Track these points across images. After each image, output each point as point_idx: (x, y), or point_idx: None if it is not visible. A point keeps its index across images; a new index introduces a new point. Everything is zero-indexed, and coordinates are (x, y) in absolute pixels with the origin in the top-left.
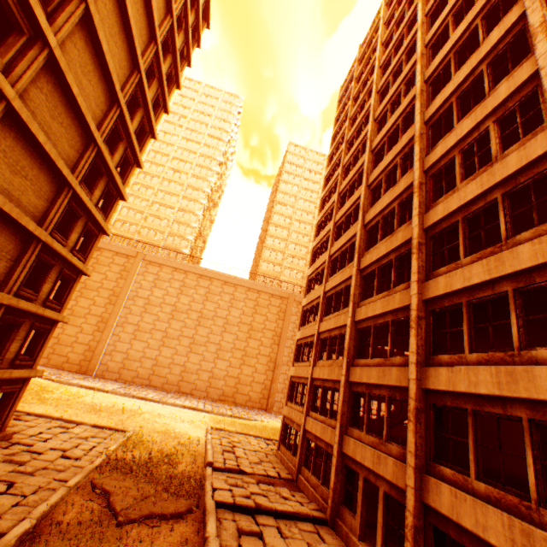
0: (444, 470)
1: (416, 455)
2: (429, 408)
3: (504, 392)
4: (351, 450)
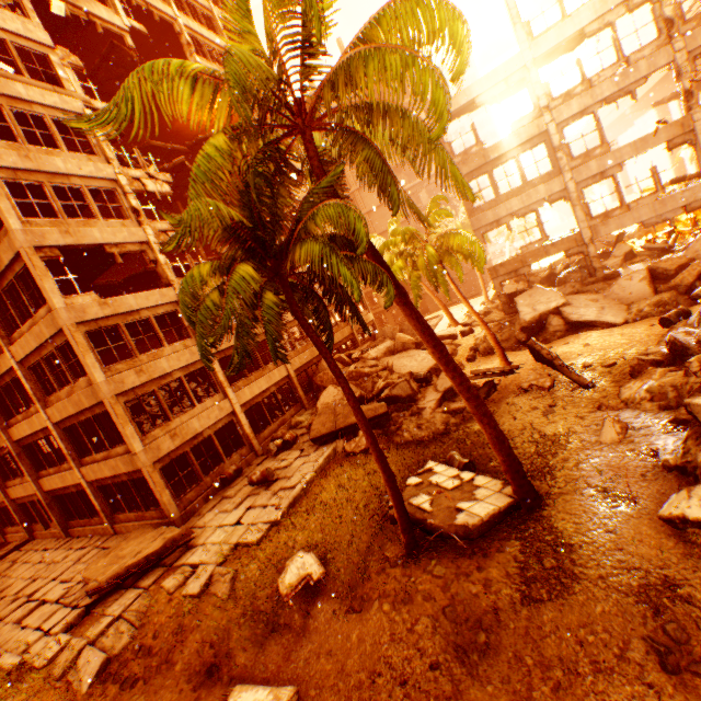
0: (44, 472)
1: (32, 475)
2: (26, 449)
3: (34, 431)
4: (16, 494)
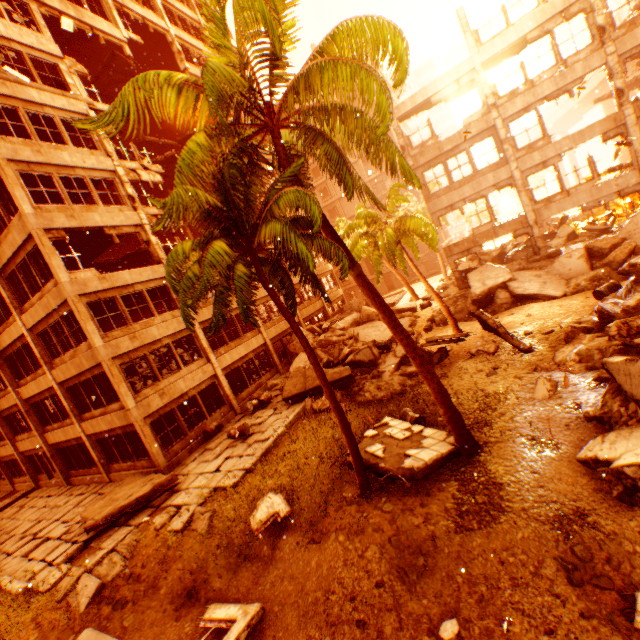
0: (49, 427)
1: (38, 430)
2: (34, 407)
3: (41, 390)
4: (24, 447)
